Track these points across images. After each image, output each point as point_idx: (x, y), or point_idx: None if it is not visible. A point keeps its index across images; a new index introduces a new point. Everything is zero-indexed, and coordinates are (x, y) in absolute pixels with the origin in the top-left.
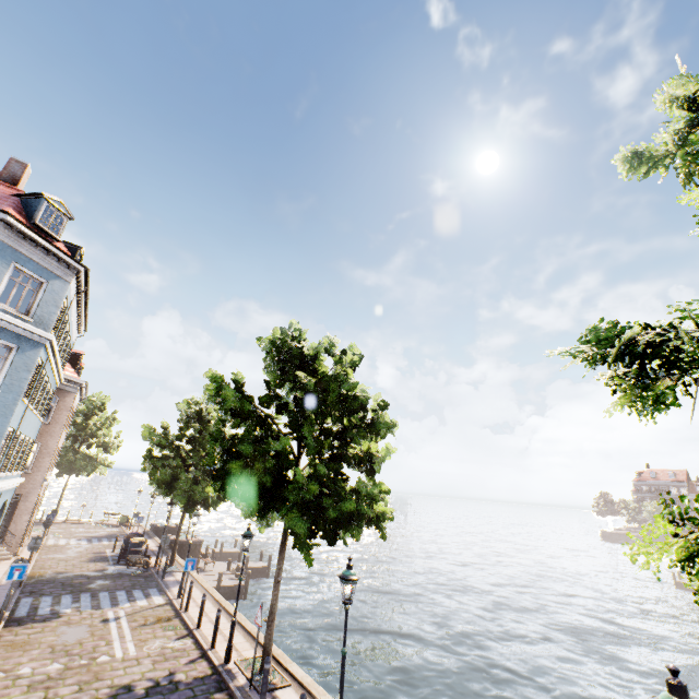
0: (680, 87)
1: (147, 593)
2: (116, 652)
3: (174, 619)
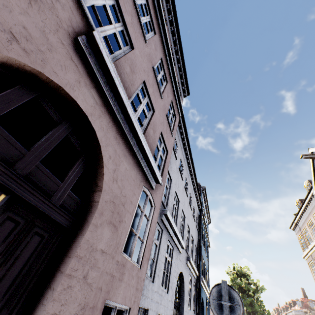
0: None
1: None
2: None
3: None
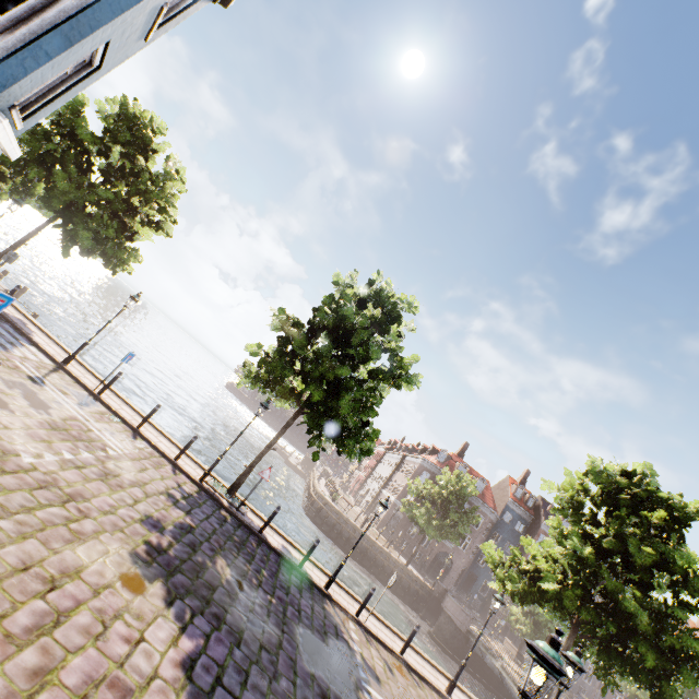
0: (618, 466)
1: (11, 333)
2: (111, 445)
3: (98, 403)
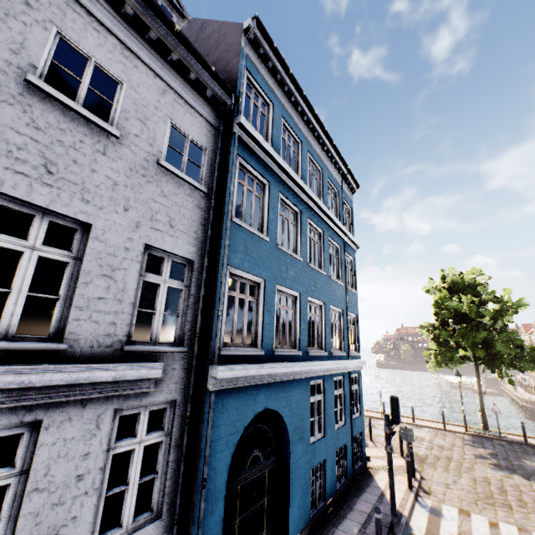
0: None
1: None
2: (422, 435)
3: None
